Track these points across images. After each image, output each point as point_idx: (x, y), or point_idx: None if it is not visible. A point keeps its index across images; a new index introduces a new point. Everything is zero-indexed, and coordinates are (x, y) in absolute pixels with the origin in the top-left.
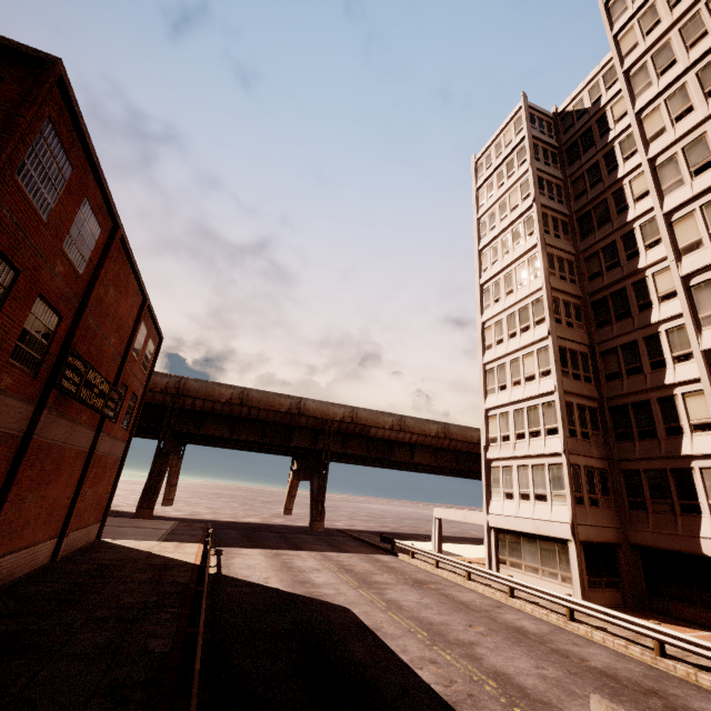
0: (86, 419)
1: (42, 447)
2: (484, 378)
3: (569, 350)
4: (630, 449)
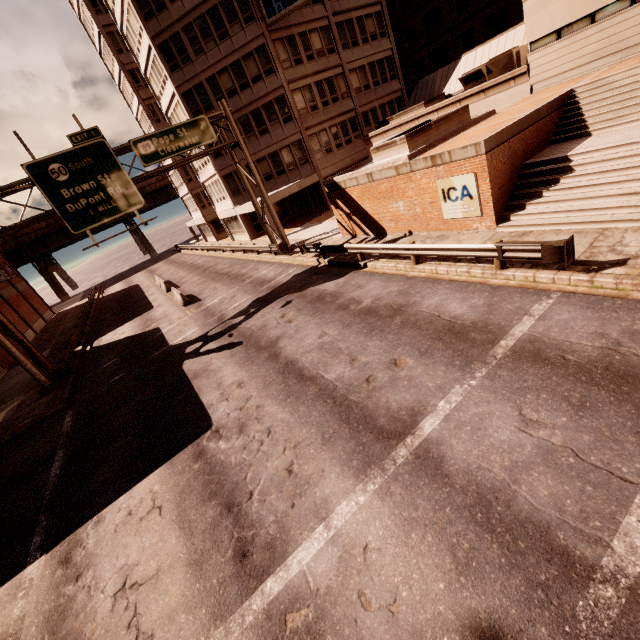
0: (6, 285)
1: (9, 300)
2: None
3: None
4: None
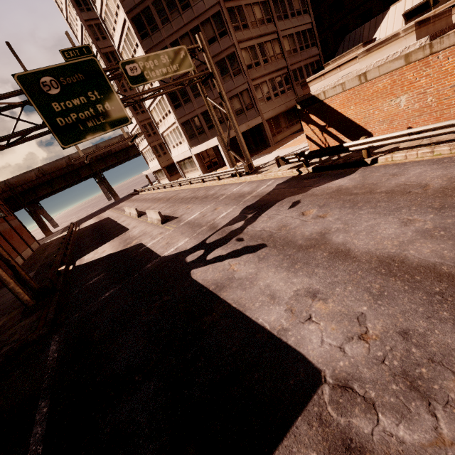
0: (1, 221)
1: (2, 232)
2: None
3: None
4: None
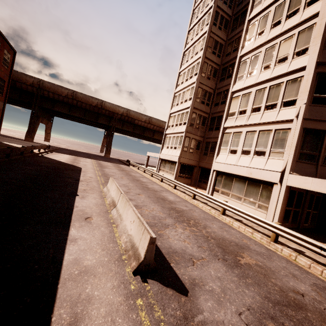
0: None
1: None
2: (173, 100)
3: (203, 90)
4: (210, 134)
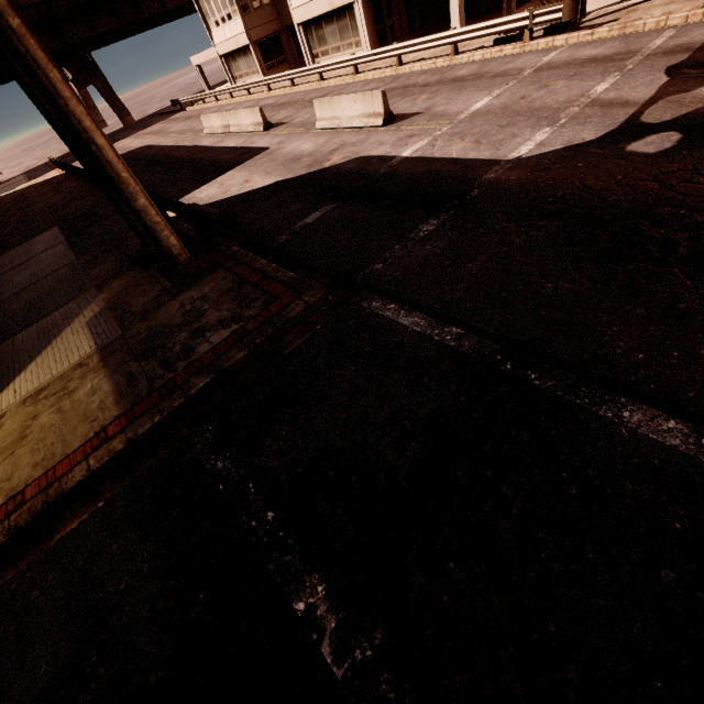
0: None
1: None
2: None
3: None
4: None
